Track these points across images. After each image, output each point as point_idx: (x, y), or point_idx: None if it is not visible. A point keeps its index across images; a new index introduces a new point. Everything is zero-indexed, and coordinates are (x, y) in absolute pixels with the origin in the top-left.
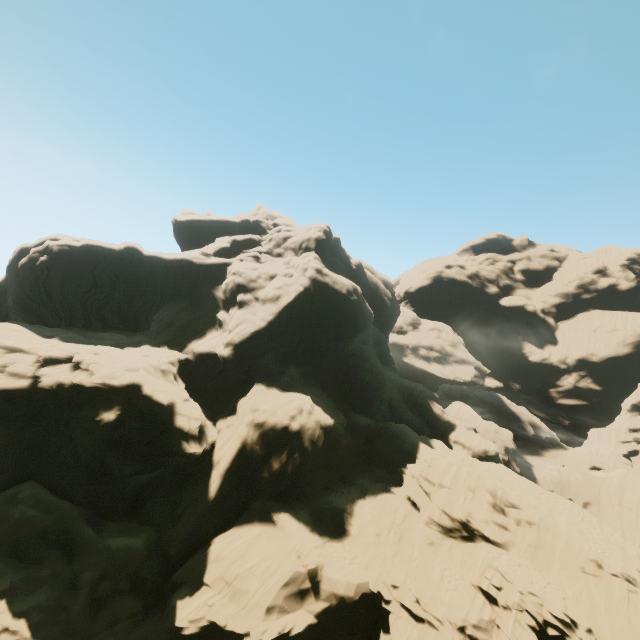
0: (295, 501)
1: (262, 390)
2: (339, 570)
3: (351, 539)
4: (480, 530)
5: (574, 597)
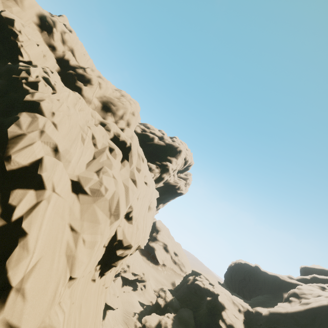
0: None
1: None
2: None
3: None
4: None
5: None
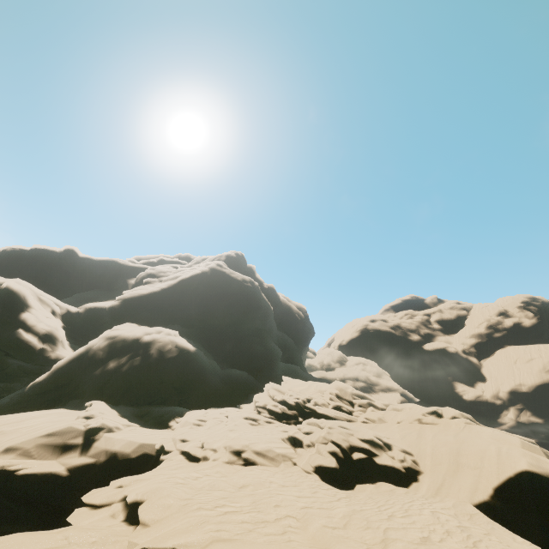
0: (124, 405)
1: (133, 325)
2: (128, 435)
3: (168, 430)
4: (317, 412)
5: (401, 436)
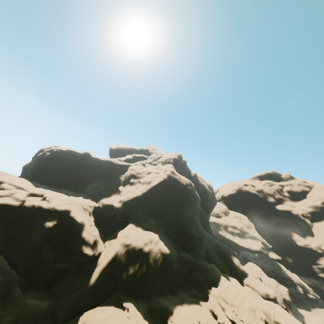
0: (139, 298)
1: (133, 227)
2: None
3: None
4: None
5: None
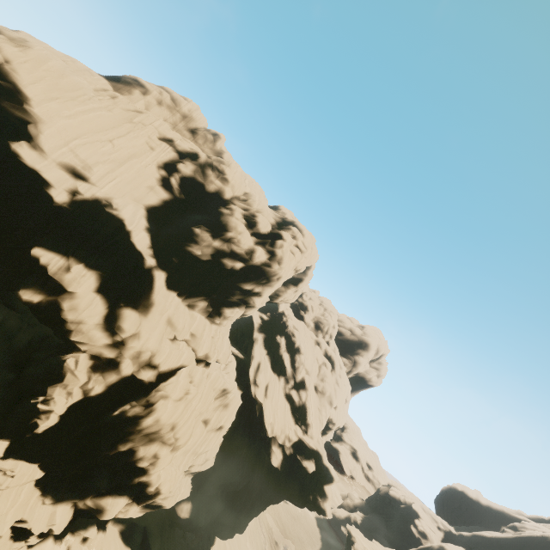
0: None
1: (462, 549)
2: None
3: None
4: None
5: None
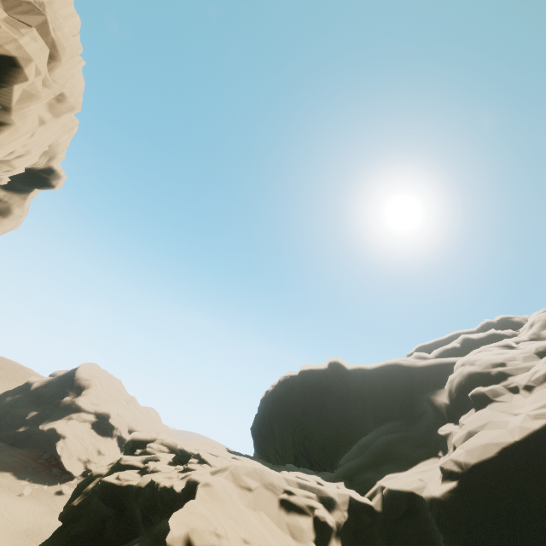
0: None
1: None
2: None
3: None
4: None
5: None
